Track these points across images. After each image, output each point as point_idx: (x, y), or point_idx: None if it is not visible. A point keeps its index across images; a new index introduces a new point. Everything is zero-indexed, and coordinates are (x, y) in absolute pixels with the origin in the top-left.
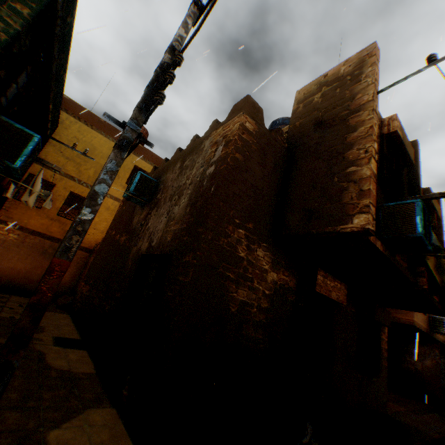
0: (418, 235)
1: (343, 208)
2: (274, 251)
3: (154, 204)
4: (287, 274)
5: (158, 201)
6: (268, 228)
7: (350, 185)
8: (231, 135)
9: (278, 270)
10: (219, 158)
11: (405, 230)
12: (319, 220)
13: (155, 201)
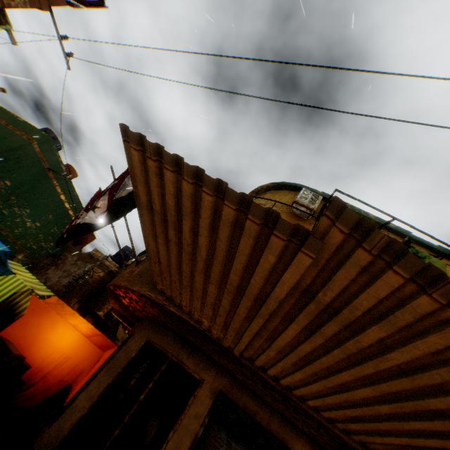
0: (111, 320)
1: (102, 308)
2: (81, 305)
3: (56, 263)
4: (80, 312)
5: (59, 265)
6: (85, 300)
7: (108, 304)
8: (95, 275)
9: (78, 310)
10: (87, 279)
11: (111, 318)
12: (96, 307)
13: (57, 262)
